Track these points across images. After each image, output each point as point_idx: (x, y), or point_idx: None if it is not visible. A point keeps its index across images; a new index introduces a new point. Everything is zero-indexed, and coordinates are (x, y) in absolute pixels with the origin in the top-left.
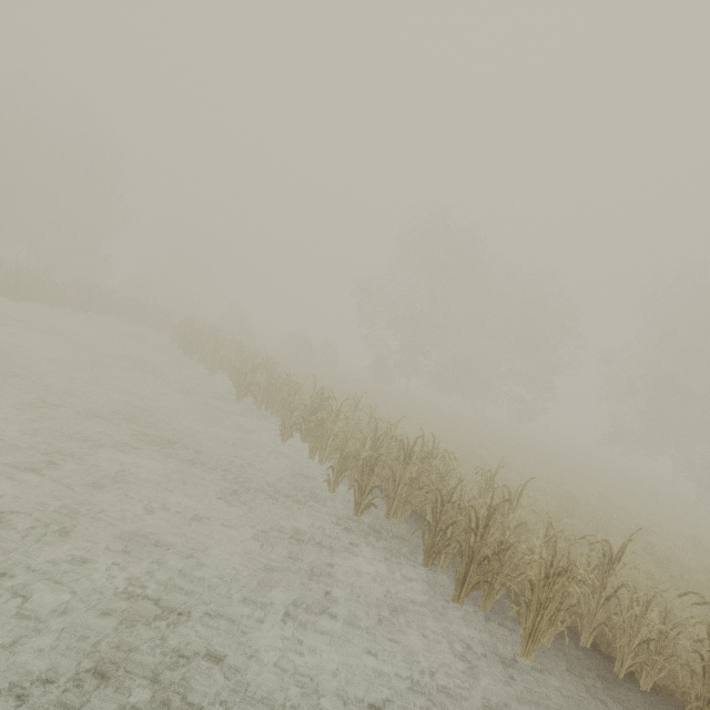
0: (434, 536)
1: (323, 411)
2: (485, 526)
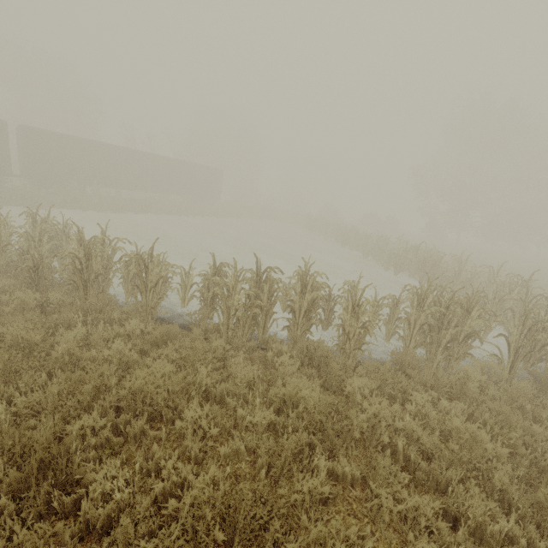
0: (423, 275)
1: (381, 242)
2: (438, 265)
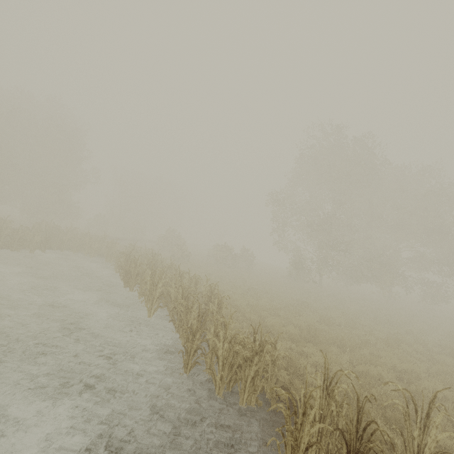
0: None
1: None
2: None
